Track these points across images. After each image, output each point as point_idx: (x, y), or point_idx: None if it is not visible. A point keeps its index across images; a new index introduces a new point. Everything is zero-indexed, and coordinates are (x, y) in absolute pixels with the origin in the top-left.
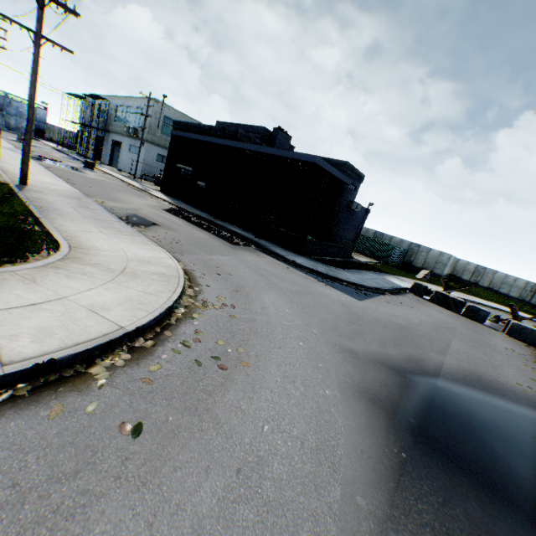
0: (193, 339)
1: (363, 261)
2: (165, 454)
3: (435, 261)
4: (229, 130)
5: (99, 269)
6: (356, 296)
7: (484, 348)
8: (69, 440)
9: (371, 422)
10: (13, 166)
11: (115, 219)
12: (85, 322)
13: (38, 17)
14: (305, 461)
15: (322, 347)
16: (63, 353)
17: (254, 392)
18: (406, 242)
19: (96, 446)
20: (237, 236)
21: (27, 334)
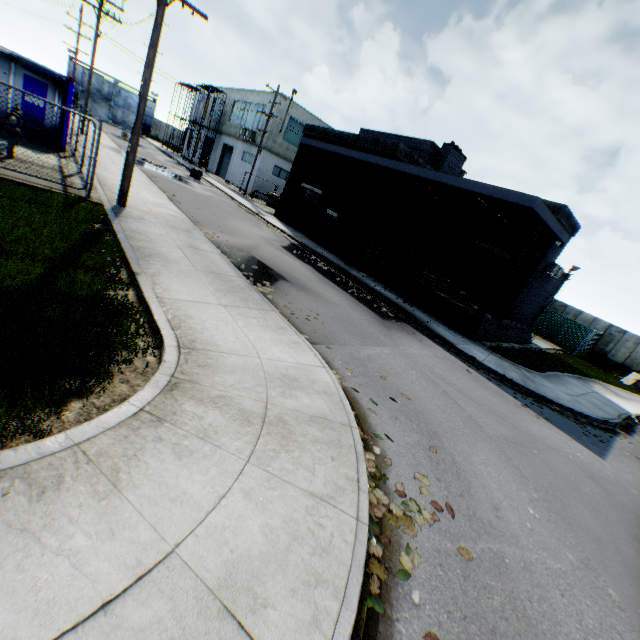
0: None
1: (542, 348)
2: None
3: None
4: (385, 143)
5: (226, 414)
6: (588, 443)
7: None
8: None
9: None
10: (112, 174)
11: (233, 273)
12: None
13: None
14: None
15: None
16: None
17: None
18: (602, 323)
19: None
20: (382, 300)
21: None
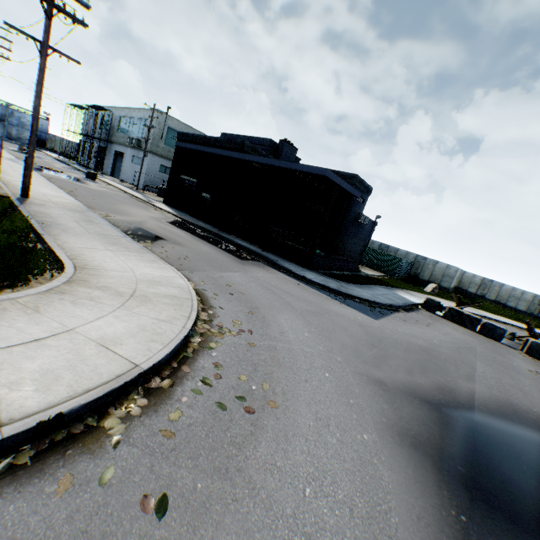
0: (213, 375)
1: (370, 275)
2: (197, 539)
3: (442, 274)
4: (236, 142)
5: (107, 292)
6: (371, 314)
7: (509, 371)
8: (82, 528)
9: (419, 474)
10: (14, 177)
11: (120, 234)
12: (95, 361)
13: (46, 27)
14: (358, 537)
15: (350, 379)
16: (71, 403)
17: (287, 441)
18: (412, 254)
19: (115, 534)
20: (244, 250)
21: (29, 380)
